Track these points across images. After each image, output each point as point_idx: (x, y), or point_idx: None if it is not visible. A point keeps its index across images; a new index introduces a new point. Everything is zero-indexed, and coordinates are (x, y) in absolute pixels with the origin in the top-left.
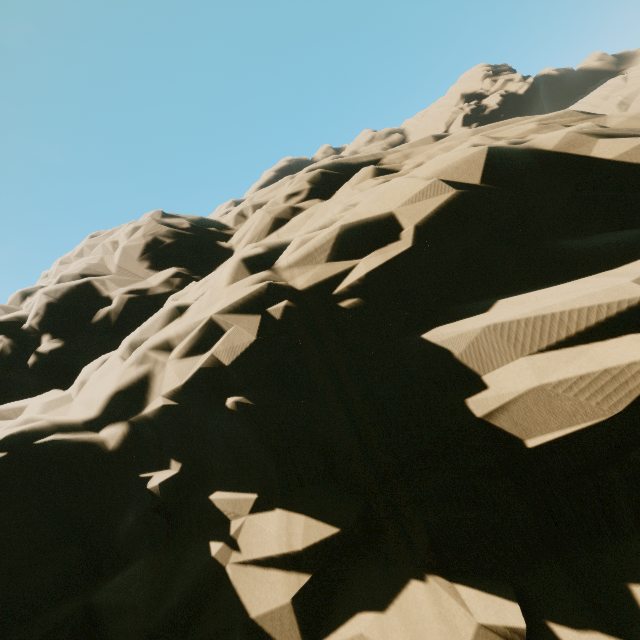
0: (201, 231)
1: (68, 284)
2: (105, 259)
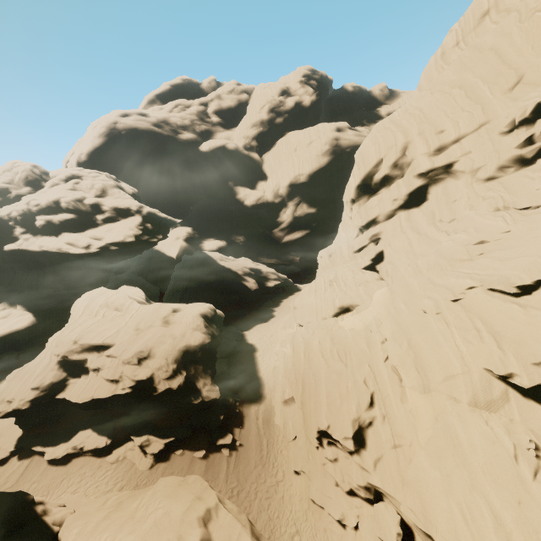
0: (41, 176)
1: (3, 185)
2: (14, 177)
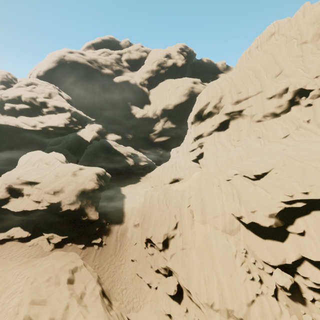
0: (12, 80)
1: None
2: None
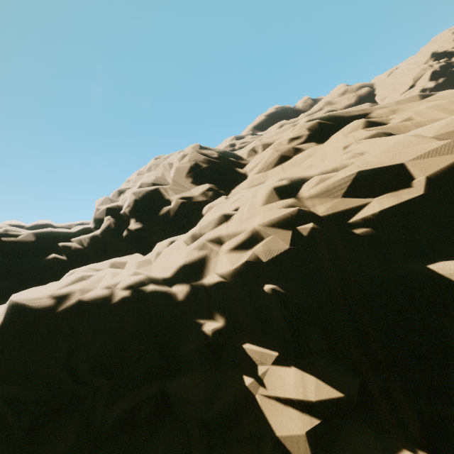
0: (225, 160)
1: (146, 189)
2: (165, 174)
